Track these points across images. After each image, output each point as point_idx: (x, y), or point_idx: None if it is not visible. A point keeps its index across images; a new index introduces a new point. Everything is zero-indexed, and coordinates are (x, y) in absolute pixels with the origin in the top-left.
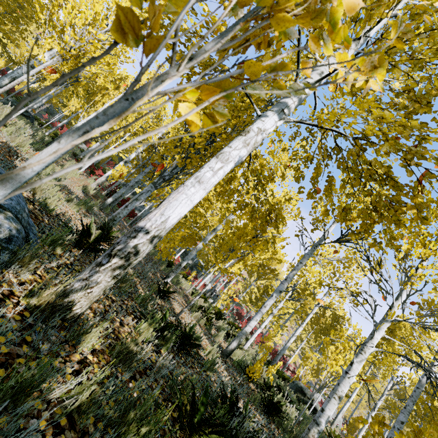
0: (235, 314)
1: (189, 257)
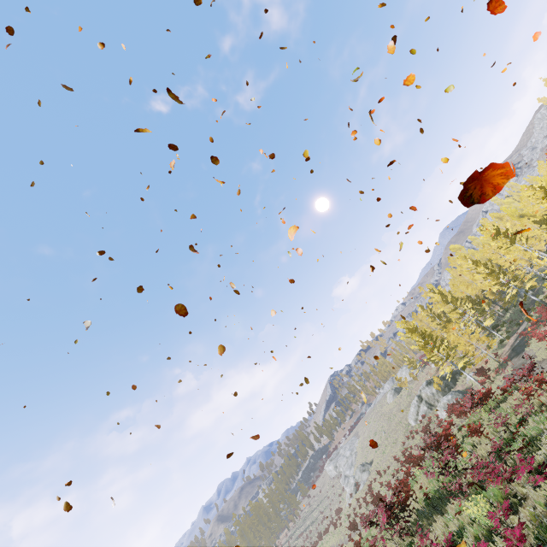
0: None
1: None
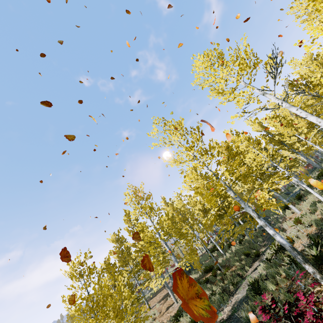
0: None
1: None
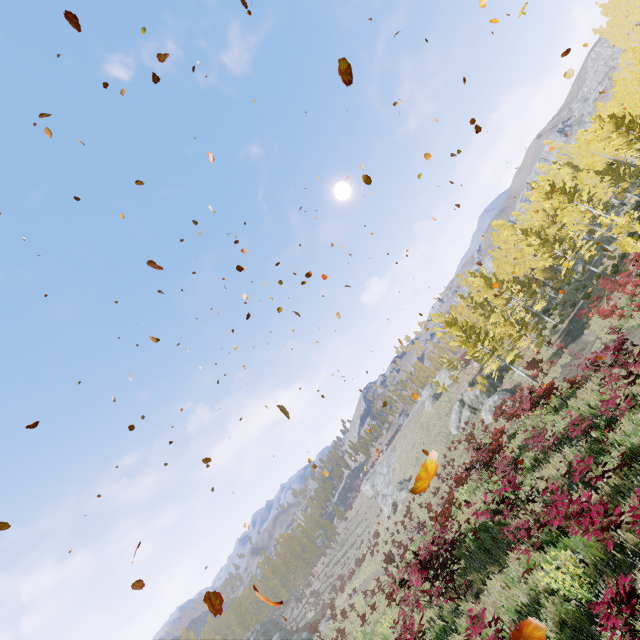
0: None
1: None
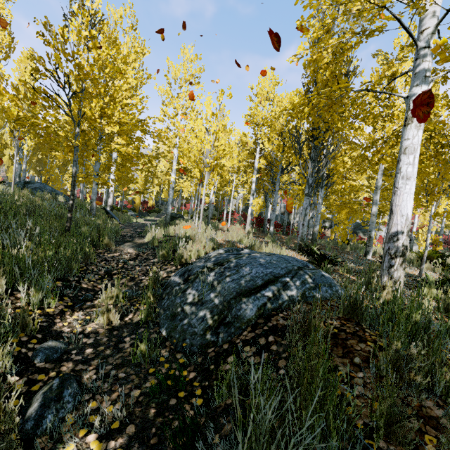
0: (445, 245)
1: (373, 226)
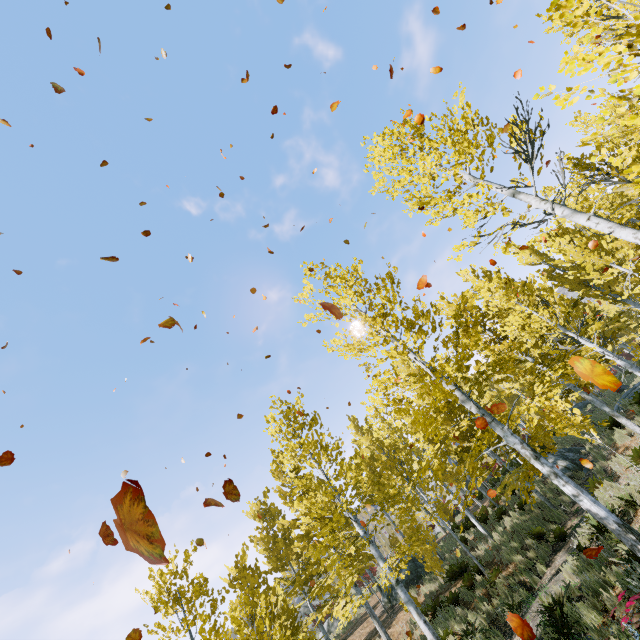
0: None
1: None
